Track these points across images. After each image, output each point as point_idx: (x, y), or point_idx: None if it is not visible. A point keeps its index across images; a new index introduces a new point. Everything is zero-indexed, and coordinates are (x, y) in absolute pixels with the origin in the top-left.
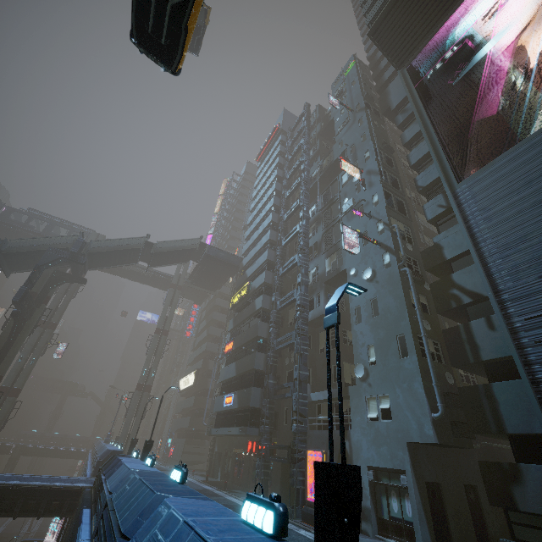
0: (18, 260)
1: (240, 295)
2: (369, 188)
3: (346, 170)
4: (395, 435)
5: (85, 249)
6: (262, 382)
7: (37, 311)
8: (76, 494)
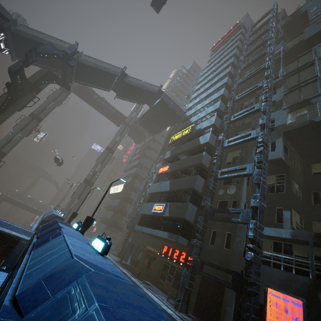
0: (23, 46)
1: (183, 133)
2: None
3: None
4: None
5: (76, 56)
6: (195, 201)
7: (29, 95)
8: (13, 242)
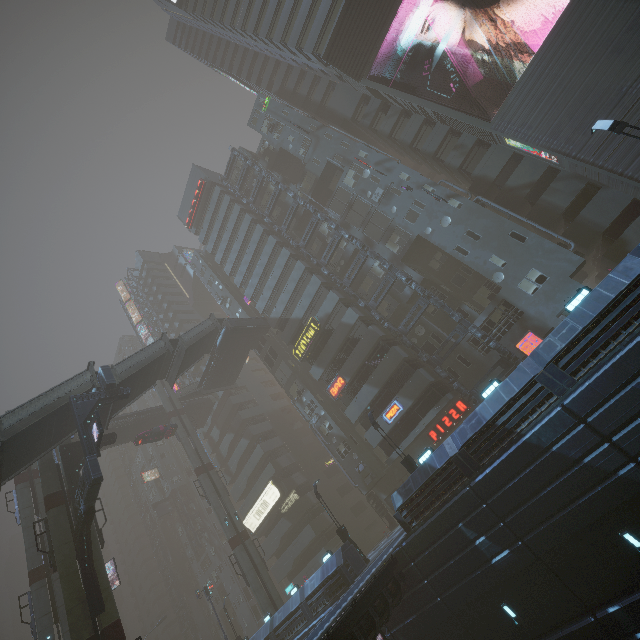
0: (18, 449)
1: (308, 337)
2: (390, 173)
3: (345, 175)
4: (559, 281)
5: (117, 377)
6: (414, 367)
7: None
8: (395, 563)
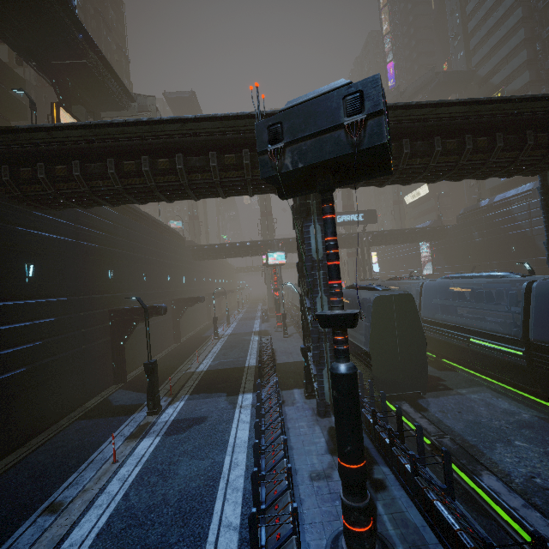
0: None
1: None
2: None
3: None
4: None
5: None
6: None
7: None
8: (446, 230)
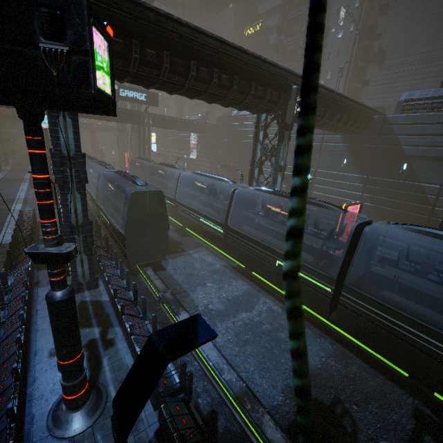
0: None
1: (255, 29)
2: None
3: None
4: None
5: None
6: None
7: None
8: (209, 126)
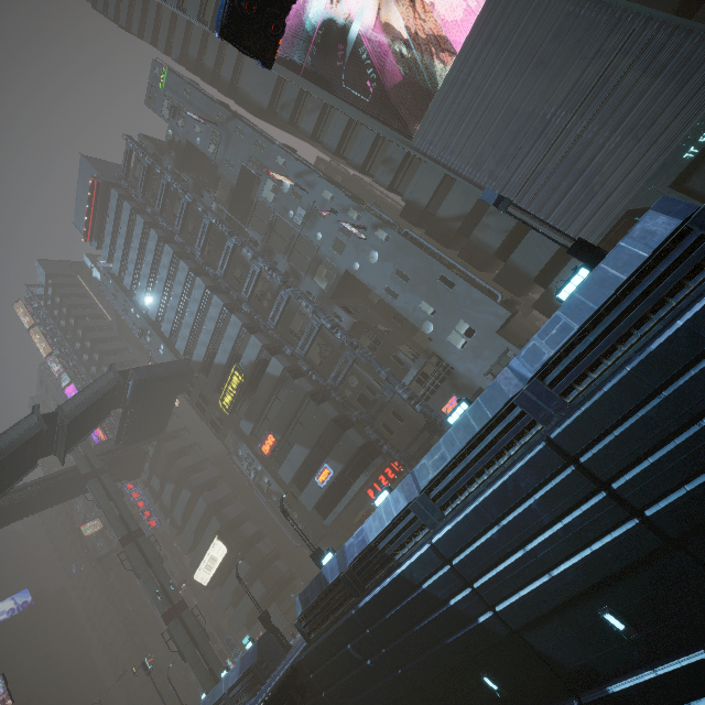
0: None
1: (234, 387)
2: (312, 189)
3: (264, 187)
4: (486, 337)
5: None
6: (345, 425)
7: None
8: (294, 676)
